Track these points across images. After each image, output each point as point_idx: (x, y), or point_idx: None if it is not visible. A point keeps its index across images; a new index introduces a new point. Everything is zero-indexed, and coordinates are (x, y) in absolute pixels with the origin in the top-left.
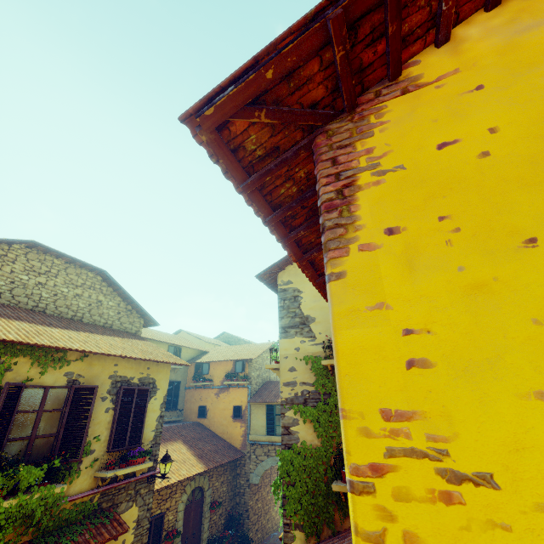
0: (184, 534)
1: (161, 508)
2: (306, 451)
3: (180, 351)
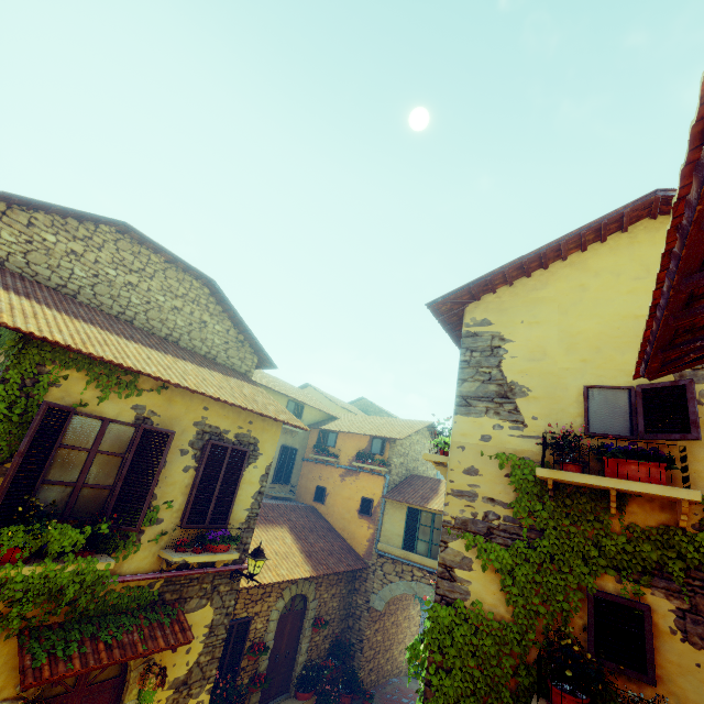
0: (274, 650)
1: (249, 611)
2: (480, 621)
3: (302, 410)
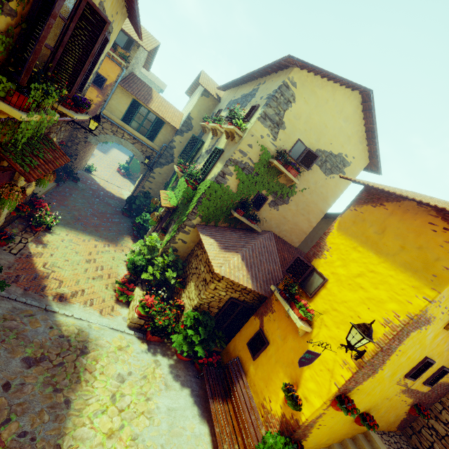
0: None
1: None
2: (227, 191)
3: None
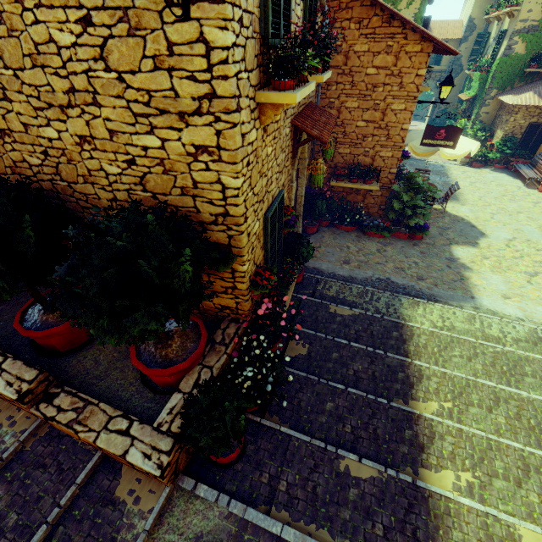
0: None
1: None
2: (515, 57)
3: None
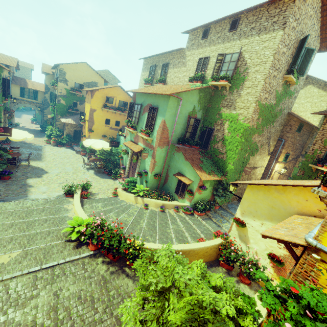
0: None
1: None
2: (63, 105)
3: None
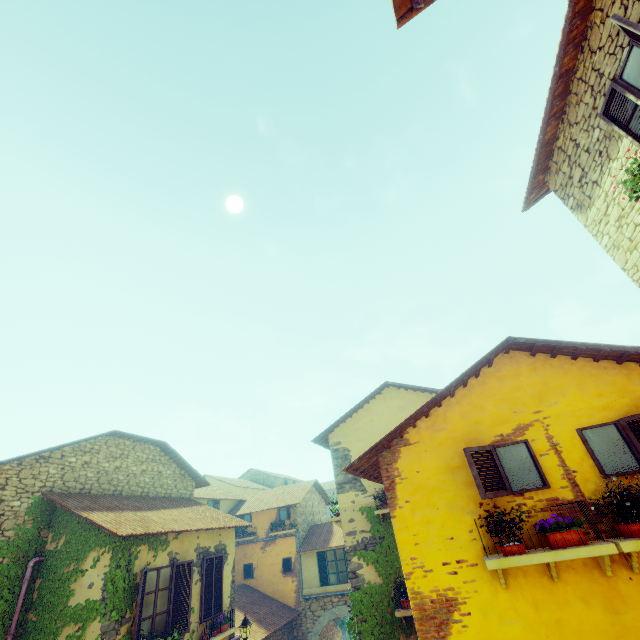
0: None
1: None
2: (372, 589)
3: (219, 505)
